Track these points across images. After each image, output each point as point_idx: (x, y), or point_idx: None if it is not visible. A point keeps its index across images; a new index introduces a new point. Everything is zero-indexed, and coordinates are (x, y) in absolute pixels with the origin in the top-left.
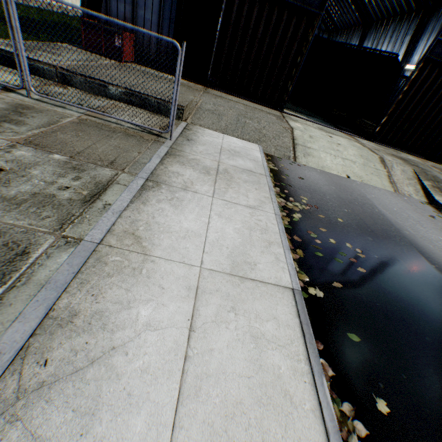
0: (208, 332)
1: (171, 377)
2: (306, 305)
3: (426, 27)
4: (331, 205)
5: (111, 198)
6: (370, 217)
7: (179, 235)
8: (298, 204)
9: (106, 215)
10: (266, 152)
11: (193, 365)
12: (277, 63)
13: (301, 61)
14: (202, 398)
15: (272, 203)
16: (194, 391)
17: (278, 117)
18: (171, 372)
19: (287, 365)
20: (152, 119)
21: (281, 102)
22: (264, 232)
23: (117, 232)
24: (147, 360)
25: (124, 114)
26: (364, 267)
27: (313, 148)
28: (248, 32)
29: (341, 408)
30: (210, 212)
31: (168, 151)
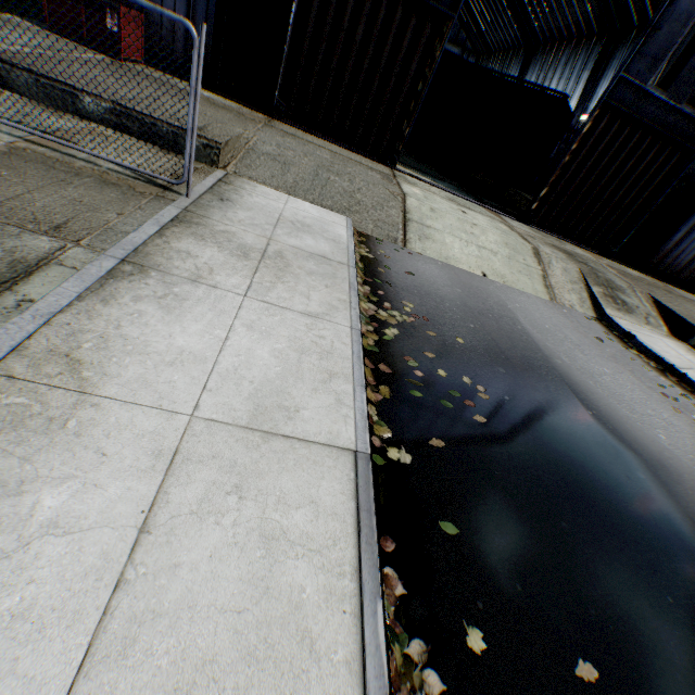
0: (179, 533)
1: (78, 624)
2: (380, 478)
3: (611, 61)
4: (451, 317)
5: (39, 290)
6: (508, 337)
7: (164, 358)
8: (397, 314)
9: (19, 320)
10: (360, 230)
11: (130, 597)
12: (386, 90)
13: (423, 90)
14: (133, 660)
15: (350, 310)
16: (120, 648)
17: (385, 176)
18: (80, 614)
19: (318, 585)
20: (161, 161)
21: (392, 153)
22: (326, 357)
23: (33, 351)
24: (32, 595)
25: (101, 146)
26: (485, 414)
27: (435, 227)
28: (341, 32)
29: (407, 650)
30: (235, 321)
31: (178, 215)
